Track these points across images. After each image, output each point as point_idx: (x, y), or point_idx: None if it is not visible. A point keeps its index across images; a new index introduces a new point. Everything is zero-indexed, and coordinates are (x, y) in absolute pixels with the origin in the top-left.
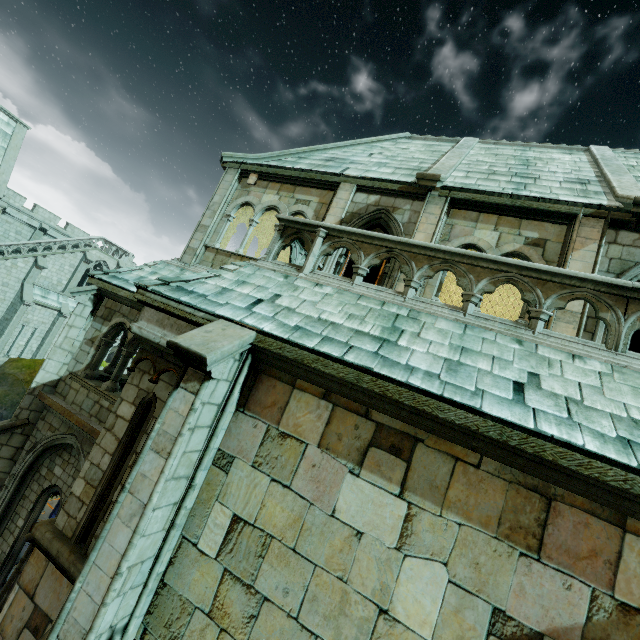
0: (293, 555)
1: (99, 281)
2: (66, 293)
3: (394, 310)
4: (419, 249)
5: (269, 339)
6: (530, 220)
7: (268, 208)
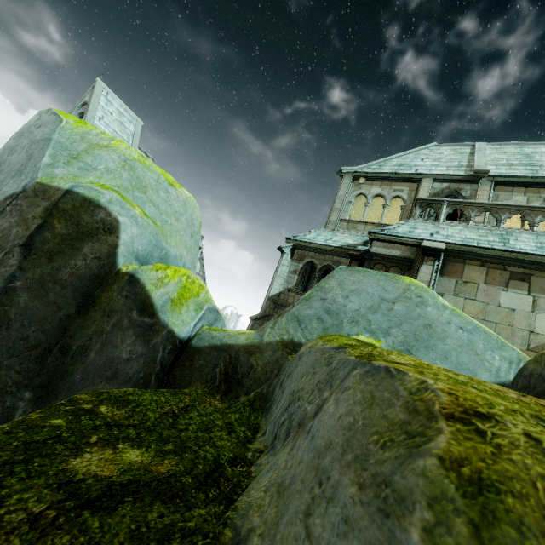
0: (484, 321)
1: (294, 241)
2: None
3: (498, 232)
4: (501, 206)
5: (452, 245)
6: (544, 189)
7: (376, 195)
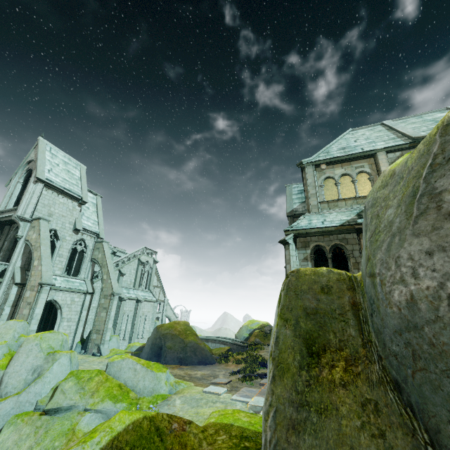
0: None
1: (293, 231)
2: (135, 287)
3: None
4: None
5: None
6: None
7: (341, 175)
